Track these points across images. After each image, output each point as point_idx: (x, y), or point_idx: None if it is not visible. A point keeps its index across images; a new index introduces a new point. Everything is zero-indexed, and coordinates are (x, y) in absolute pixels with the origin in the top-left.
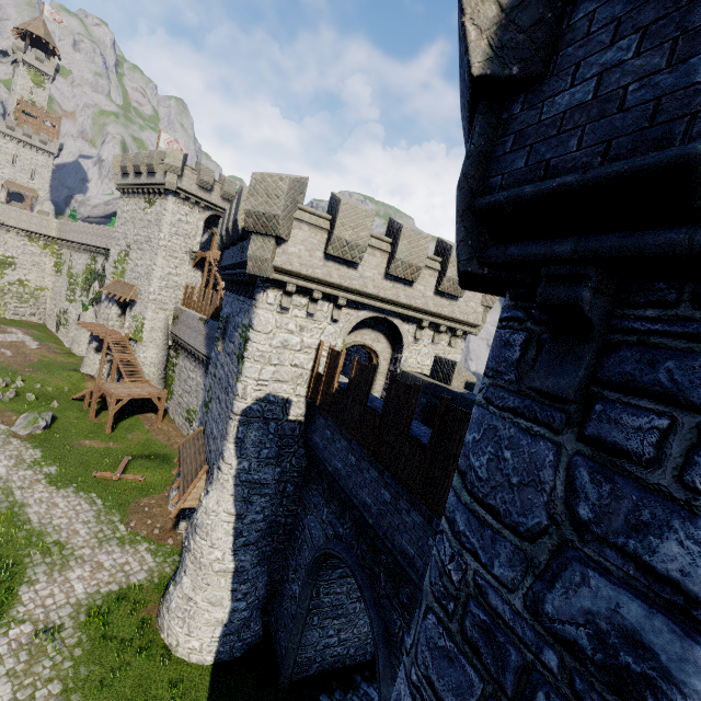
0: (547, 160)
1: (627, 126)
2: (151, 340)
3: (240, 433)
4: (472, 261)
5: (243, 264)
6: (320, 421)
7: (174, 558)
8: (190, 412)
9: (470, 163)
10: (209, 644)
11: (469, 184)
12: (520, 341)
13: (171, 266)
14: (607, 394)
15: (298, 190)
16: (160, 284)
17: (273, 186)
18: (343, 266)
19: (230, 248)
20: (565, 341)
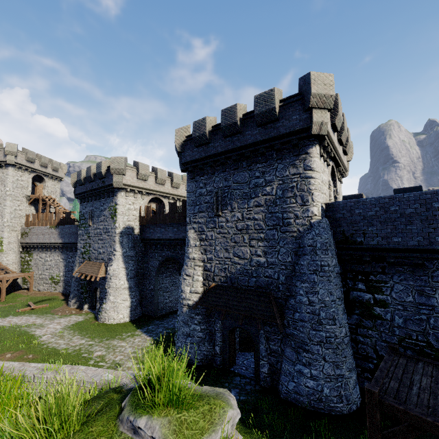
0: (186, 159)
1: (191, 157)
2: (10, 249)
3: (120, 240)
4: (182, 168)
5: (107, 186)
6: (147, 229)
7: (90, 314)
8: (53, 278)
9: (180, 159)
10: (126, 314)
11: (180, 161)
12: (189, 176)
13: (16, 205)
14: (196, 177)
15: (126, 161)
16: (10, 216)
17: (119, 160)
18: (143, 182)
19: (86, 184)
20: (192, 174)
